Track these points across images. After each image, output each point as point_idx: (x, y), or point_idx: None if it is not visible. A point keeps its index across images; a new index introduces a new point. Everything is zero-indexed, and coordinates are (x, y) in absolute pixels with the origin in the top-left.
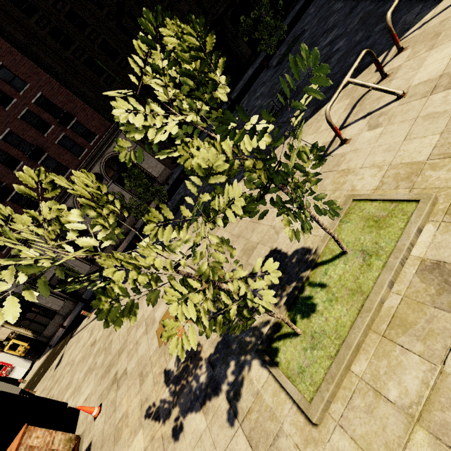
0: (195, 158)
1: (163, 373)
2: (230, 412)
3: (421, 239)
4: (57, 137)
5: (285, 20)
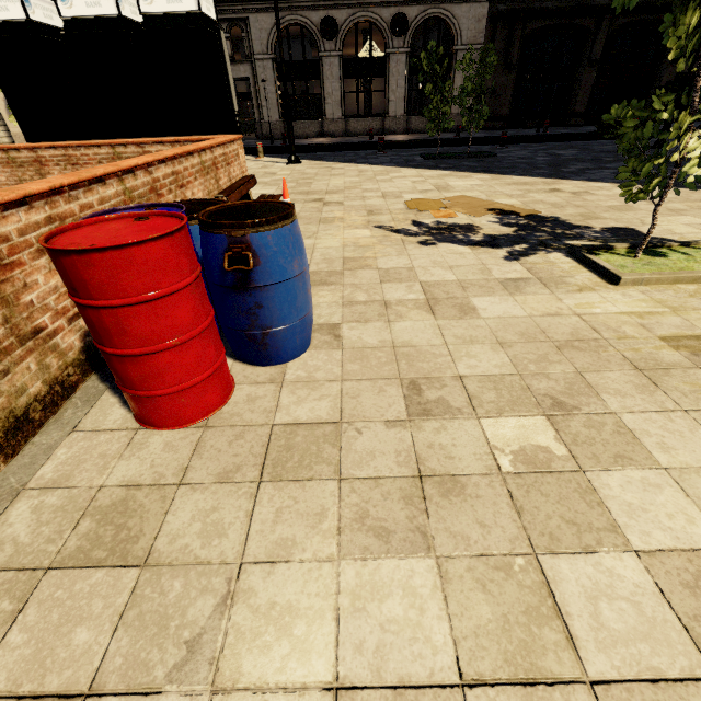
0: None
1: (410, 220)
2: (508, 257)
3: None
4: None
5: None
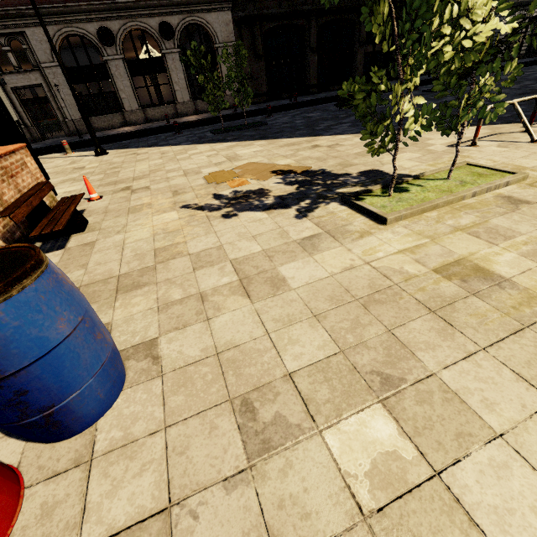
0: None
1: (211, 194)
2: (298, 215)
3: (505, 188)
4: None
5: None
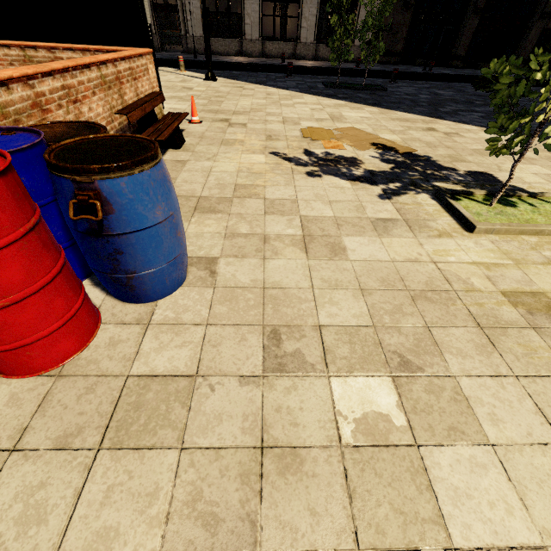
0: None
1: (303, 149)
2: (382, 195)
3: None
4: None
5: None
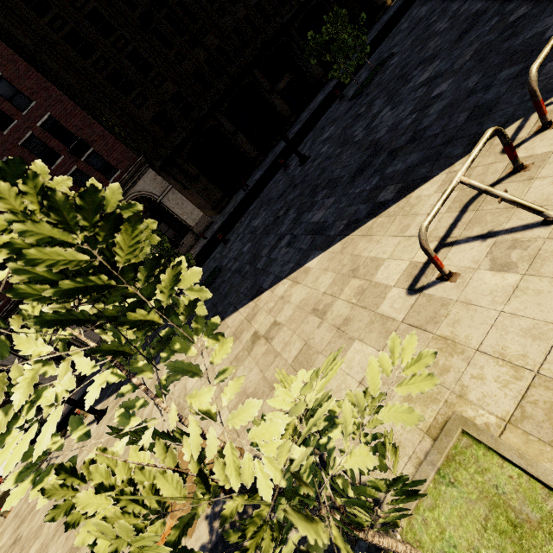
0: (83, 528)
1: None
2: None
3: None
4: (67, 171)
5: (368, 32)
